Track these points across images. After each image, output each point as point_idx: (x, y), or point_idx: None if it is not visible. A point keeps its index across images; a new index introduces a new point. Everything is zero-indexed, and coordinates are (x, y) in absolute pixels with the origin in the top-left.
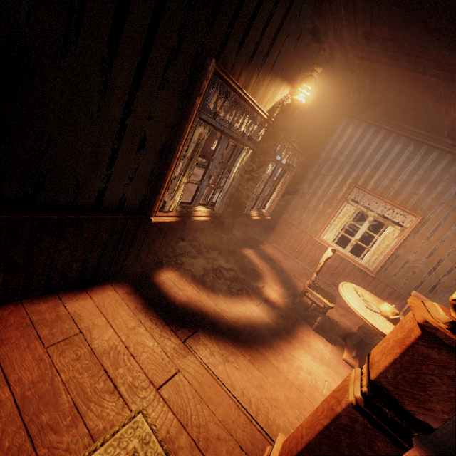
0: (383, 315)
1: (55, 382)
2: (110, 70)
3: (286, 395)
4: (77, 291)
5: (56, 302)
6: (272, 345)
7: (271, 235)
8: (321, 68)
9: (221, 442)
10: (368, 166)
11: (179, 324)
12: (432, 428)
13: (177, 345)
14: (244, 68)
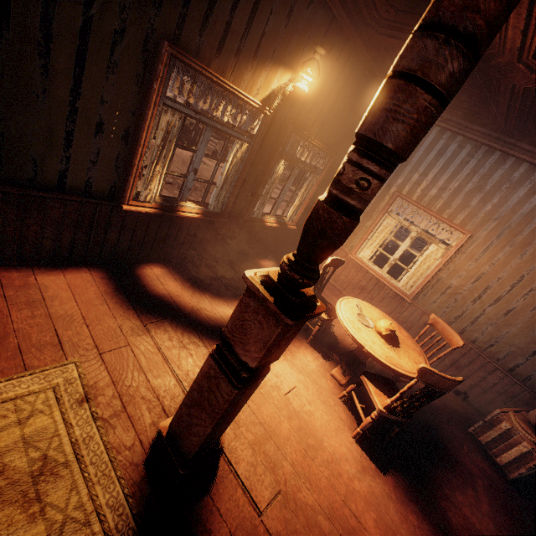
0: (377, 332)
1: (7, 328)
2: (49, 54)
3: None
4: (51, 268)
5: (28, 273)
6: None
7: None
8: (338, 50)
9: (145, 400)
10: (416, 171)
11: (146, 310)
12: (249, 367)
13: (136, 325)
14: (216, 50)
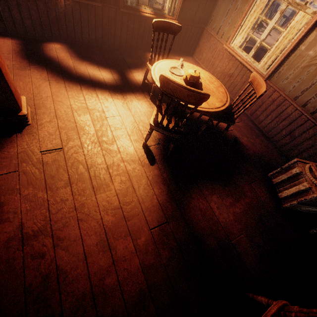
0: (183, 79)
1: None
2: None
3: (72, 104)
4: None
5: None
6: (95, 90)
7: (195, 51)
8: None
9: None
10: None
11: (34, 61)
12: None
13: (22, 66)
14: None
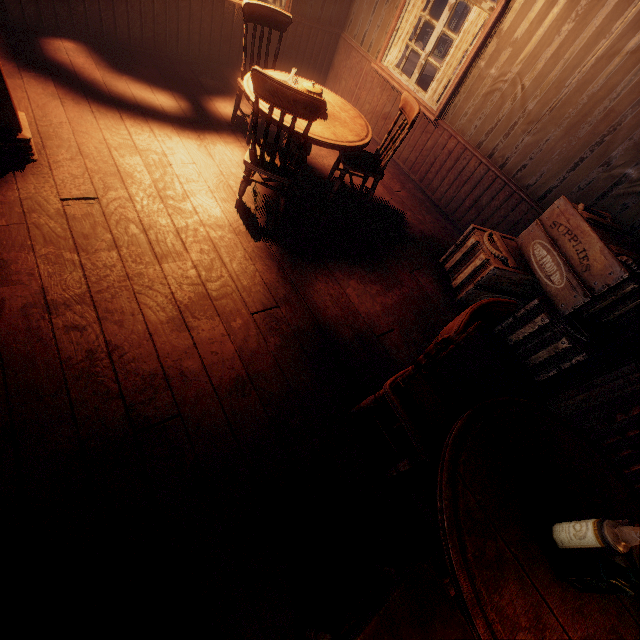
0: None
1: None
2: None
3: (107, 138)
4: None
5: None
6: (147, 121)
7: (329, 76)
8: None
9: None
10: None
11: (28, 66)
12: None
13: (7, 72)
14: None
